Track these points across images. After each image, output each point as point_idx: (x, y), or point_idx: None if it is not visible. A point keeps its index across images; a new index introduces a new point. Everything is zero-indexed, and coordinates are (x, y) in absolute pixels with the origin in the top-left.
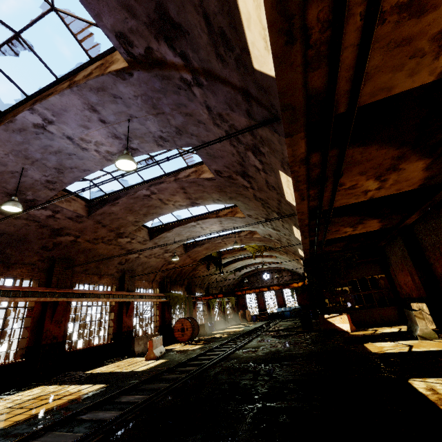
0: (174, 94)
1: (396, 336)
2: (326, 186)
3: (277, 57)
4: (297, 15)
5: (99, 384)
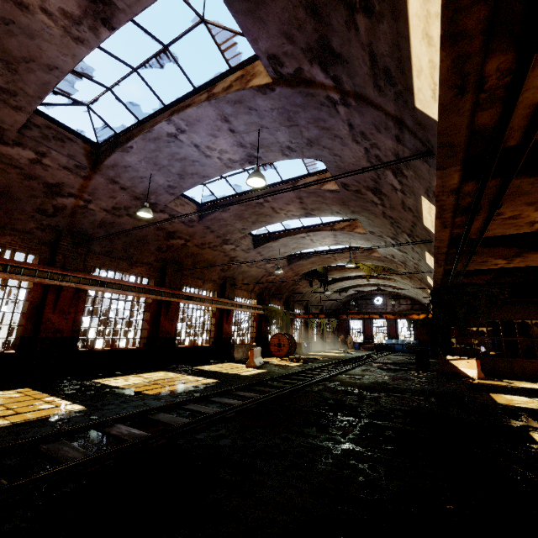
0: (314, 110)
1: (535, 393)
2: (478, 215)
3: (444, 106)
4: (473, 73)
5: (212, 379)
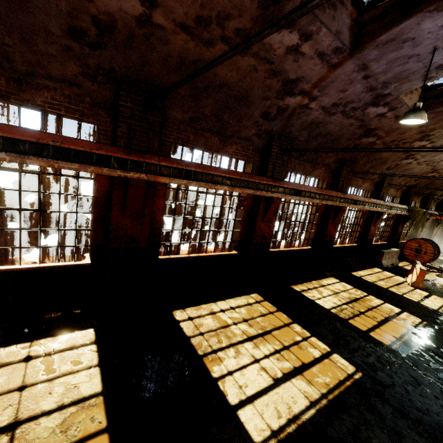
0: None
1: None
2: None
3: None
4: None
5: (408, 313)
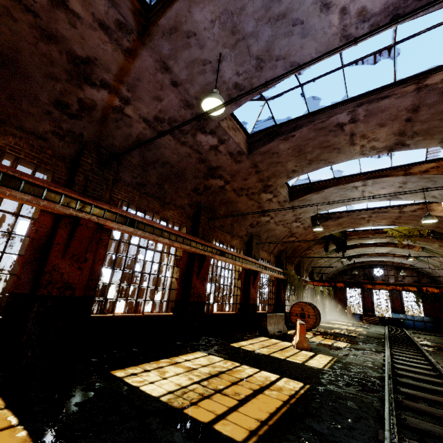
0: None
1: None
2: None
3: None
4: None
5: (288, 378)
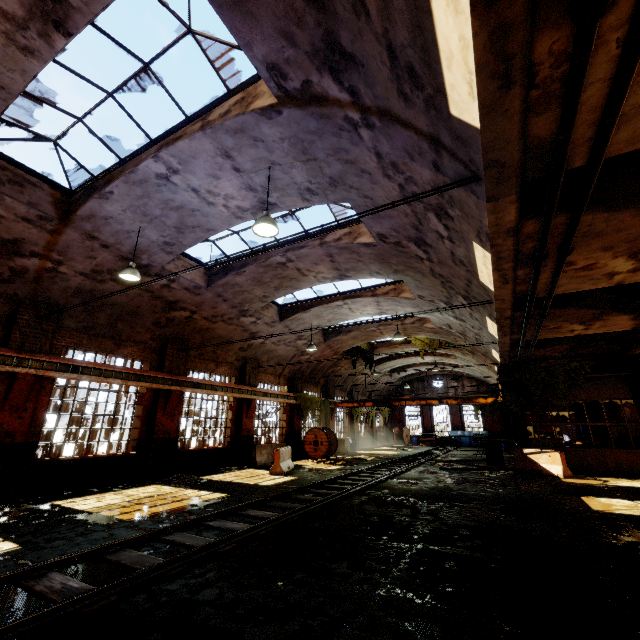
0: (333, 137)
1: (637, 493)
2: (544, 265)
3: (486, 105)
4: (519, 54)
5: (220, 493)
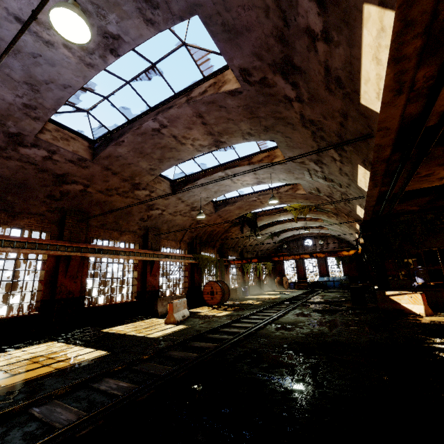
0: None
1: None
2: None
3: None
4: None
5: (102, 350)
